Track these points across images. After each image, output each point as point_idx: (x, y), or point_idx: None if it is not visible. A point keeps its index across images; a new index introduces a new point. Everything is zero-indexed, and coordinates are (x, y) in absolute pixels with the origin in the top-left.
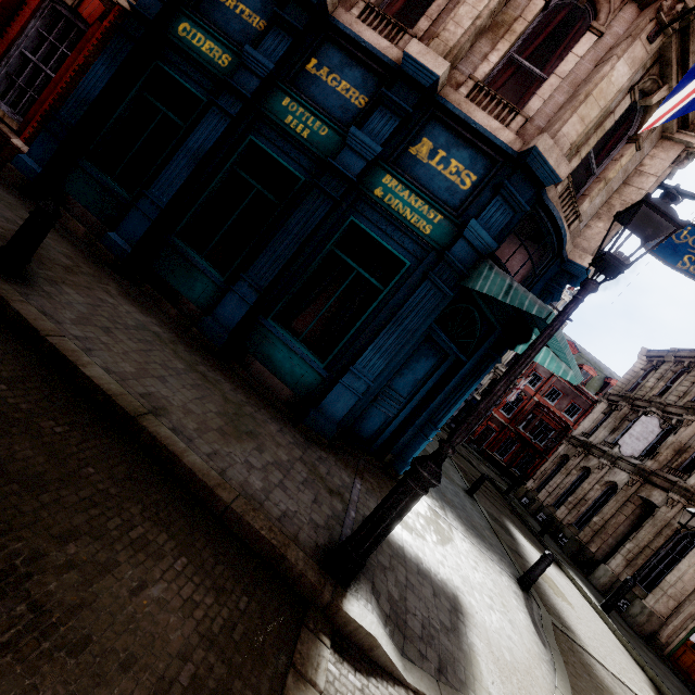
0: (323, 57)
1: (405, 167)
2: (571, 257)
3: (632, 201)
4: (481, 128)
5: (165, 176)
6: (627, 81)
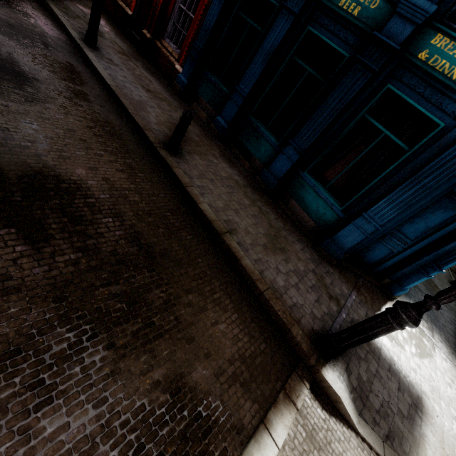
0: None
1: None
2: None
3: None
4: None
5: (248, 74)
6: None
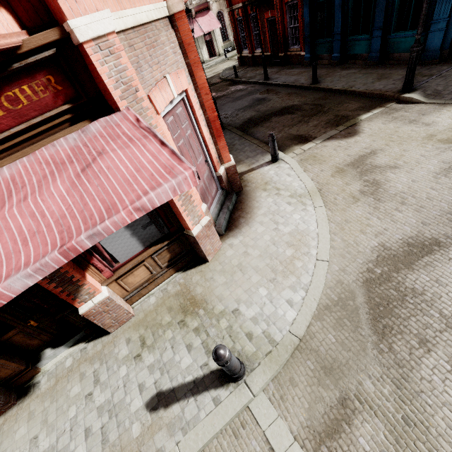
0: None
1: None
2: None
3: None
4: None
5: (335, 22)
6: None
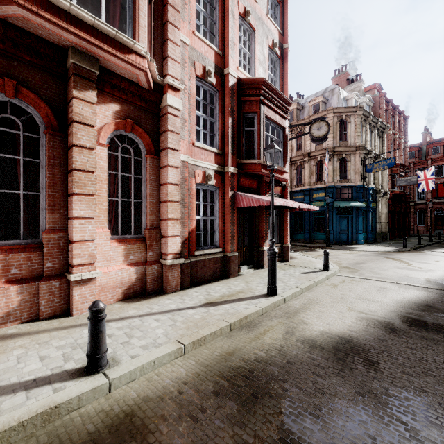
0: (294, 195)
1: (314, 199)
2: (355, 185)
3: (358, 168)
4: (319, 187)
5: None
6: (332, 166)
